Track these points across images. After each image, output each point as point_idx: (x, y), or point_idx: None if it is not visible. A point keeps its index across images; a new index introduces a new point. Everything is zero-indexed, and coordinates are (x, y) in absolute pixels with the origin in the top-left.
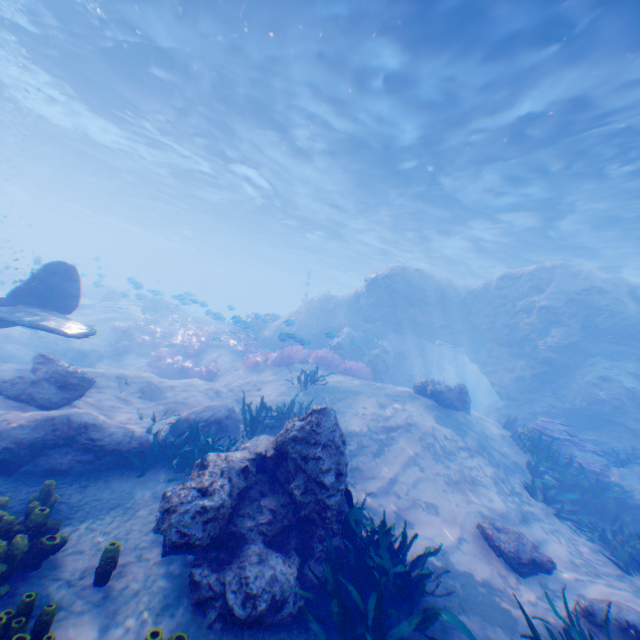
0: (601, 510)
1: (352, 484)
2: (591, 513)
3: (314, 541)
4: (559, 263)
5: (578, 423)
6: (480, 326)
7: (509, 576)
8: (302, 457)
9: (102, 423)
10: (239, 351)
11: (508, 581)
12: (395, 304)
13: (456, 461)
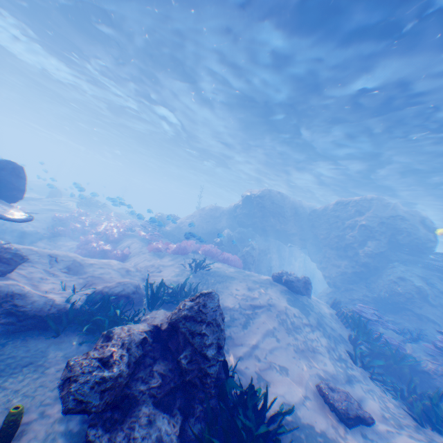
0: (399, 373)
1: (226, 350)
2: (392, 375)
3: (195, 402)
4: (376, 196)
5: (382, 308)
6: (319, 235)
7: (340, 428)
8: (190, 332)
9: (27, 293)
10: (147, 240)
11: (339, 432)
12: (262, 215)
13: (301, 334)
